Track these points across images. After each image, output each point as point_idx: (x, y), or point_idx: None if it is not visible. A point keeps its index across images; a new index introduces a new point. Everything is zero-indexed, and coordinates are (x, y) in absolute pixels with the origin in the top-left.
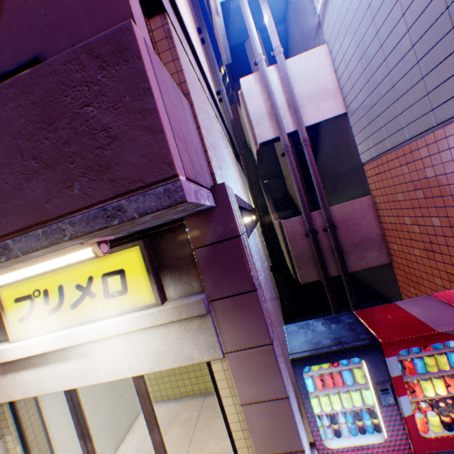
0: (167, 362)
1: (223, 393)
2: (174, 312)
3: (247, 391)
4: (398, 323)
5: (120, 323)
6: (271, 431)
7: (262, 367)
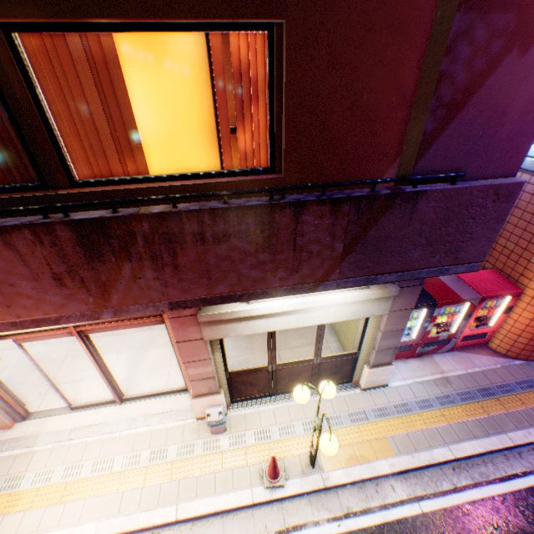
0: (357, 315)
1: (370, 327)
2: (380, 294)
3: (388, 327)
4: (444, 292)
5: (345, 298)
6: (388, 341)
7: (401, 317)
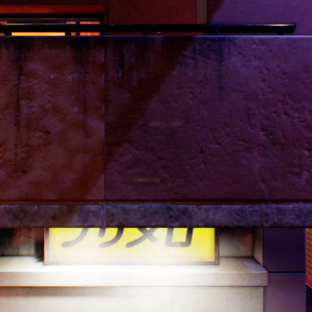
0: None
1: None
2: (236, 277)
3: None
4: None
5: (180, 275)
6: None
7: None
